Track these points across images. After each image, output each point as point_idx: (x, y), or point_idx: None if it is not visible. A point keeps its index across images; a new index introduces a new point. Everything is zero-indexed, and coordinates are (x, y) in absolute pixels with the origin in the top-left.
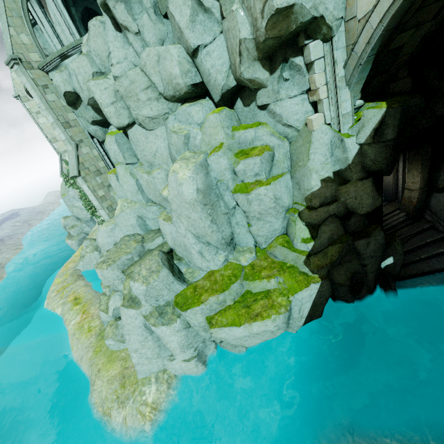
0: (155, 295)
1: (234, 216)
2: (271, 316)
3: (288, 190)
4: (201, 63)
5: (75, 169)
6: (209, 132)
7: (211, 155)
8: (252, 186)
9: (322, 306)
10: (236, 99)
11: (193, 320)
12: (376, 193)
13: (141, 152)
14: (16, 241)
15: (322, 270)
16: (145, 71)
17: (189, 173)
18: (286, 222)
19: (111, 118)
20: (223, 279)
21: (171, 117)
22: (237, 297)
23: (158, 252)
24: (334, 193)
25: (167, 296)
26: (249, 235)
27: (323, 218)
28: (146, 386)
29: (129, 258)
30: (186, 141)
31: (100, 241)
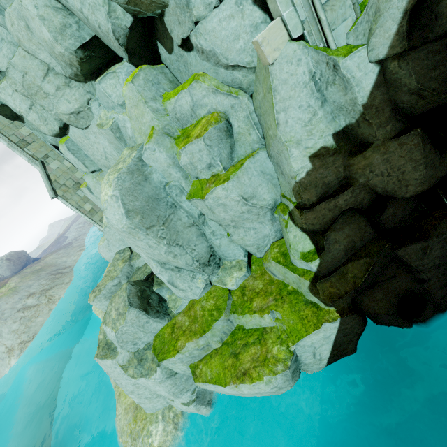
0: (130, 339)
1: (206, 225)
2: (263, 377)
3: (268, 177)
4: (67, 3)
5: (49, 190)
6: (133, 114)
7: (143, 150)
8: (206, 187)
9: (352, 343)
10: (156, 45)
11: (175, 369)
12: (436, 154)
13: (94, 157)
14: (80, 242)
15: (341, 301)
16: (26, 50)
17: (110, 190)
18: (278, 223)
19: (39, 127)
20: (203, 316)
21: (93, 105)
22: (226, 337)
23: (126, 285)
24: (343, 173)
25: (145, 338)
26: (234, 245)
27: (330, 218)
28: (153, 425)
29: (115, 284)
30: (117, 134)
31: (105, 255)
